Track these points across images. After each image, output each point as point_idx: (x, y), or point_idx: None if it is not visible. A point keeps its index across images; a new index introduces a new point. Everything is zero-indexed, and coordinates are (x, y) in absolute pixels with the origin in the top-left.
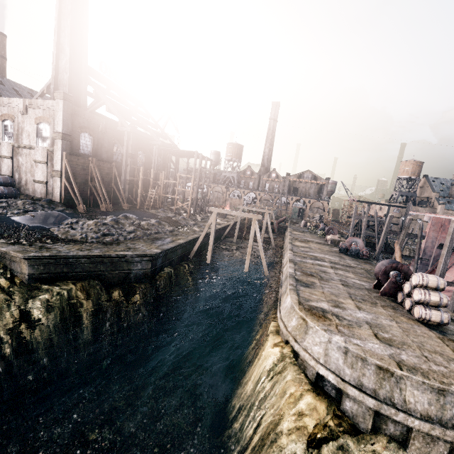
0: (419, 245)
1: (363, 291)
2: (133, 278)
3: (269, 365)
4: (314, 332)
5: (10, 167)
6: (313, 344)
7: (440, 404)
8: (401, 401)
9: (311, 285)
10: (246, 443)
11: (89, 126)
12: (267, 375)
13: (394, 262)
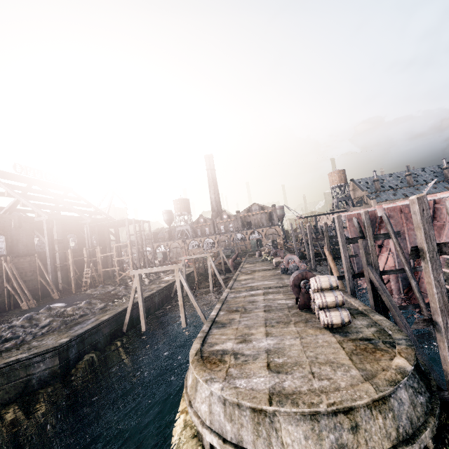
0: None
1: (283, 312)
2: (36, 384)
3: (175, 447)
4: (201, 386)
5: None
6: (201, 402)
7: (316, 434)
8: (279, 446)
9: (227, 324)
10: None
11: None
12: None
13: (302, 271)
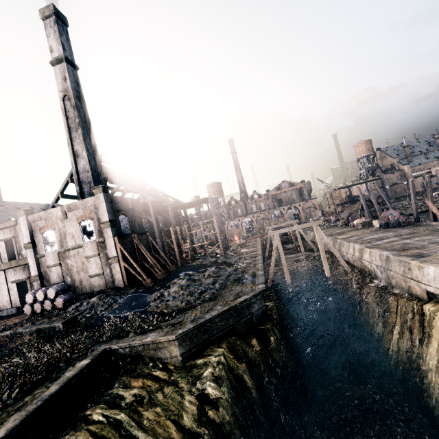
0: None
1: None
2: (255, 321)
3: None
4: None
5: (60, 273)
6: None
7: None
8: None
9: (422, 255)
10: None
11: (122, 208)
12: None
13: None
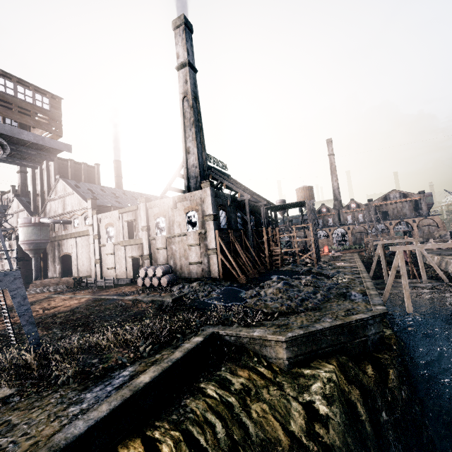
0: None
1: None
2: (370, 346)
3: None
4: None
5: (166, 256)
6: None
7: None
8: None
9: None
10: None
11: (222, 204)
12: None
13: None
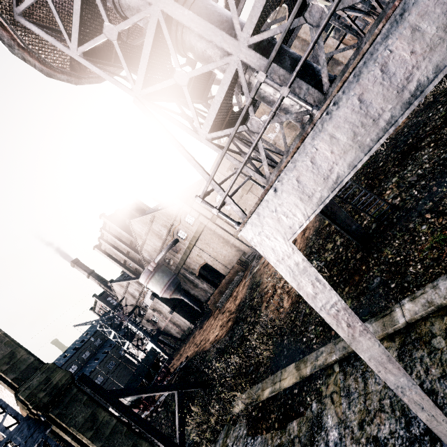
0: None
1: None
2: None
3: None
4: None
5: None
6: None
7: None
8: None
9: None
10: None
11: None
12: None
13: None
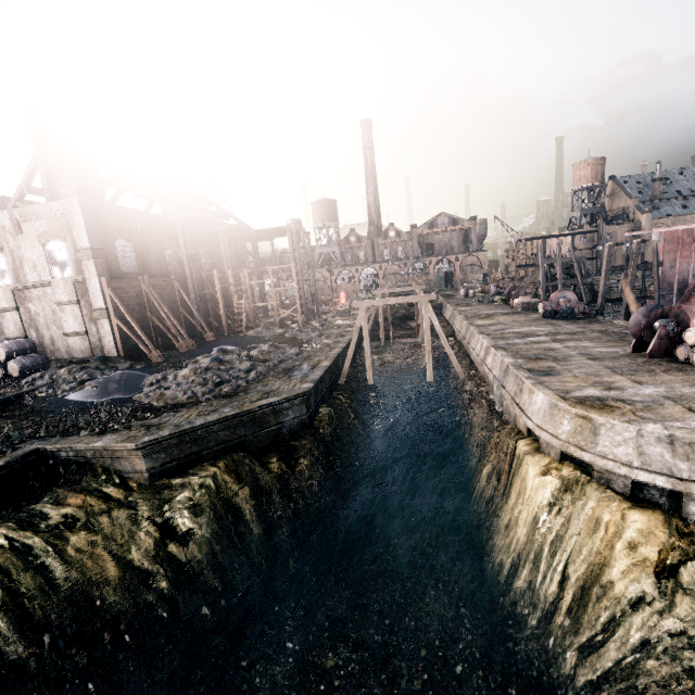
0: (657, 278)
1: (623, 360)
2: (286, 434)
3: (547, 494)
4: (609, 429)
5: (19, 323)
6: (613, 446)
7: None
8: None
9: (551, 372)
10: (551, 603)
11: (122, 228)
12: (549, 508)
13: (654, 307)
